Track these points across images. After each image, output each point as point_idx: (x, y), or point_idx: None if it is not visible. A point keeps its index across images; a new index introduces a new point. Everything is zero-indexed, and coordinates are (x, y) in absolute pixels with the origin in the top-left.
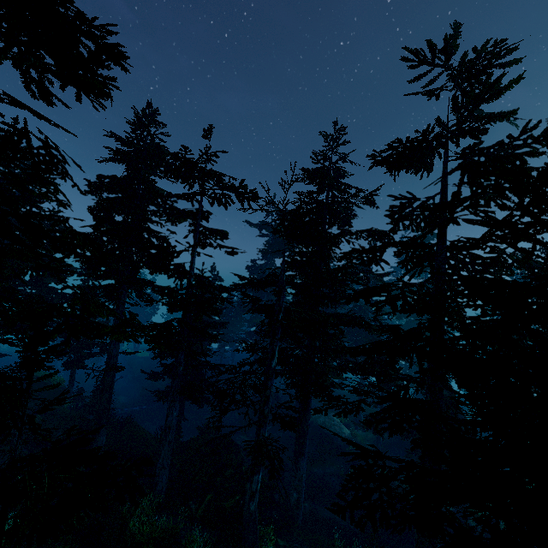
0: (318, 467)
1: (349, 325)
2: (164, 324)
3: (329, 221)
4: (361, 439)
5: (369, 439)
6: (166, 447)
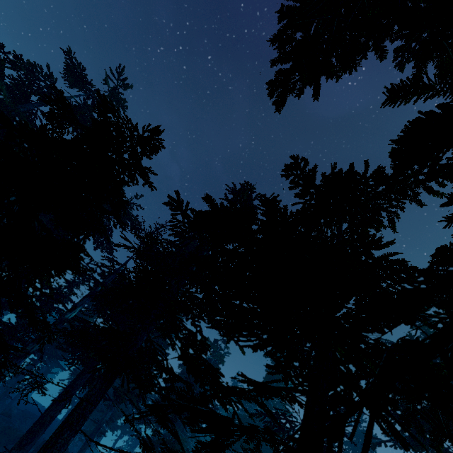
0: None
1: None
2: None
3: None
4: None
5: None
6: None
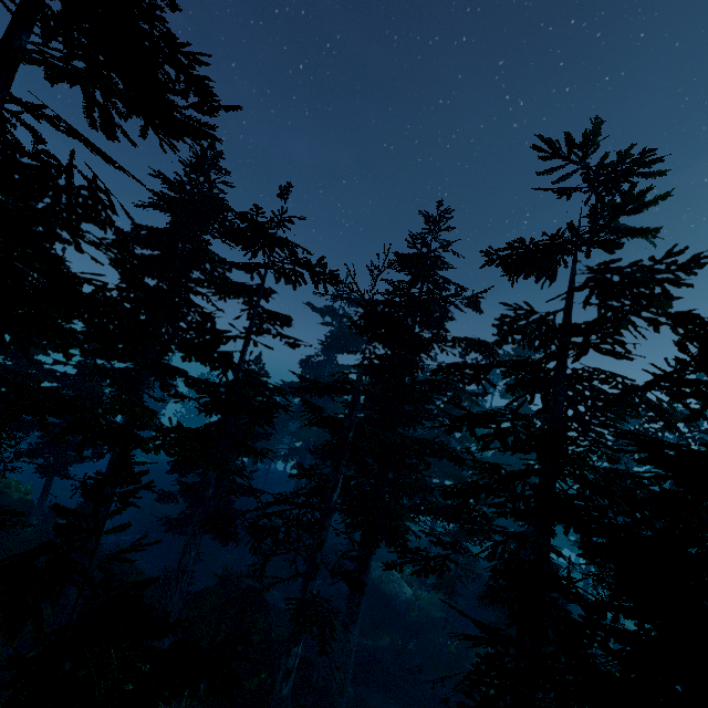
0: (369, 637)
1: (436, 456)
2: (199, 430)
3: (420, 320)
4: (426, 603)
5: (435, 604)
6: (175, 599)
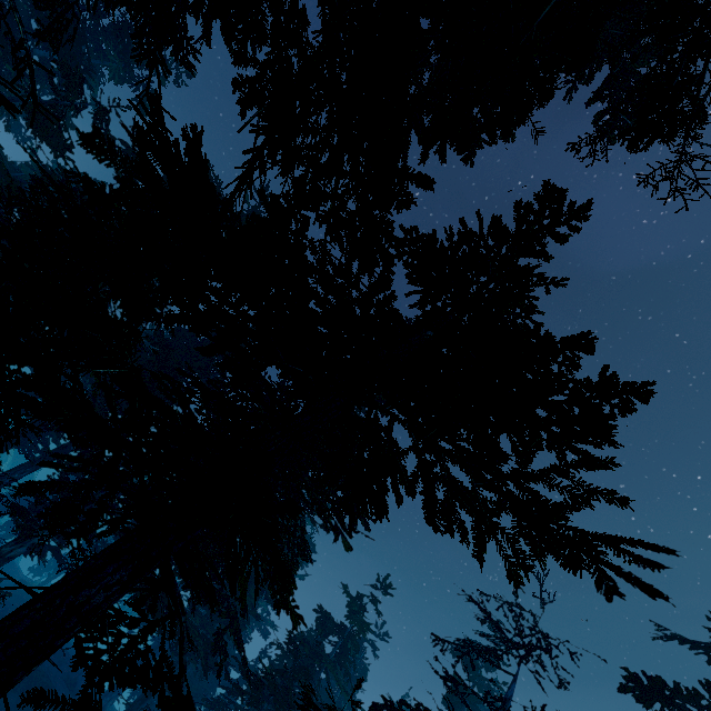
0: None
1: None
2: None
3: None
4: None
5: None
6: None
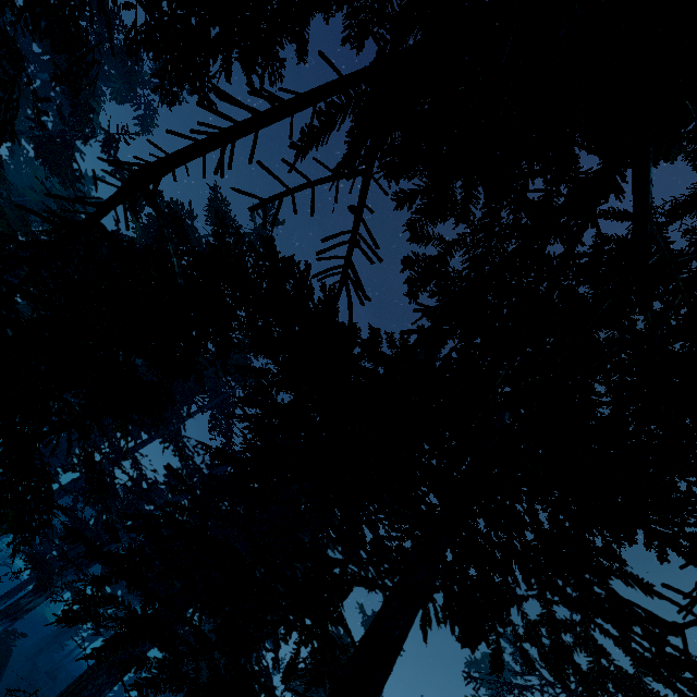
0: None
1: None
2: None
3: None
4: None
5: None
6: None
